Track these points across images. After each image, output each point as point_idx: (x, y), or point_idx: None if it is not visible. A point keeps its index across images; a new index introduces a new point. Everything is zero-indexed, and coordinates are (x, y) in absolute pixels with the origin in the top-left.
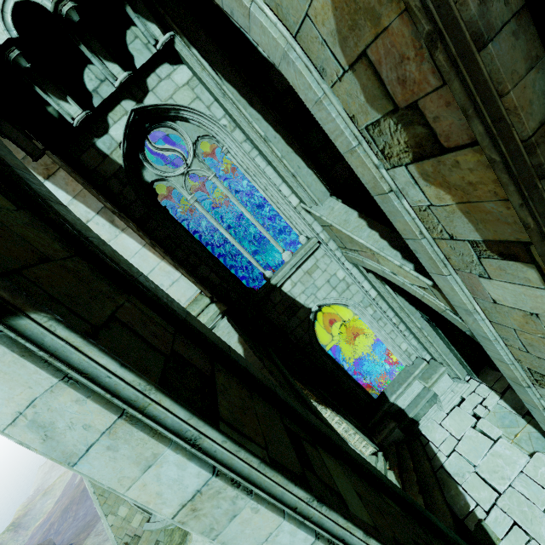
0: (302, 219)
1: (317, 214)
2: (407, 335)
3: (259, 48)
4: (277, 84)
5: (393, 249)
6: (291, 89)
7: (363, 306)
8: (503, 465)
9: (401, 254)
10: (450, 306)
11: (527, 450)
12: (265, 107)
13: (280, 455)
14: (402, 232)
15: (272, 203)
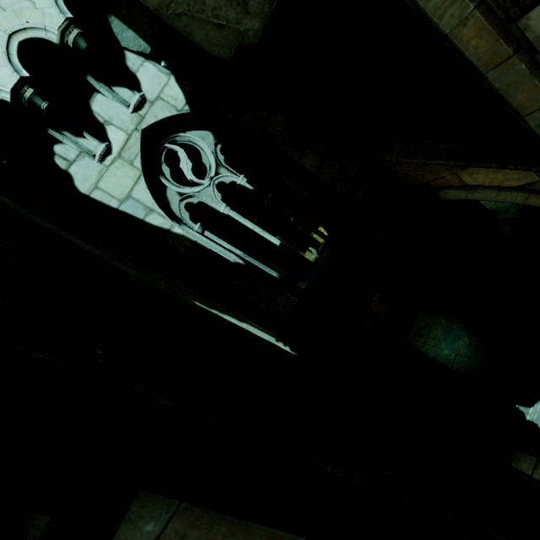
0: None
1: None
2: None
3: (146, 219)
4: (178, 248)
5: None
6: (197, 247)
7: None
8: None
9: None
10: None
11: None
12: (170, 280)
13: None
14: None
15: None
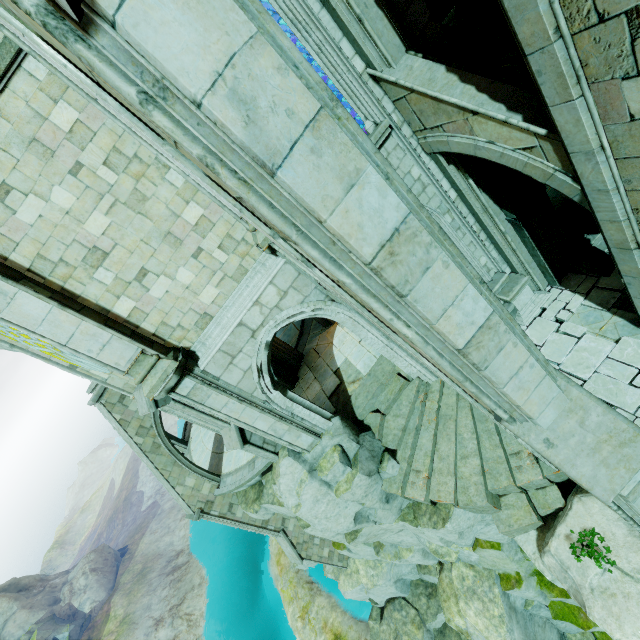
0: (370, 93)
1: (391, 78)
2: (487, 246)
3: None
4: None
5: (495, 103)
6: None
7: (440, 214)
8: (588, 356)
9: (506, 106)
10: (562, 162)
11: (612, 339)
12: None
13: None
14: (527, 42)
15: (330, 73)
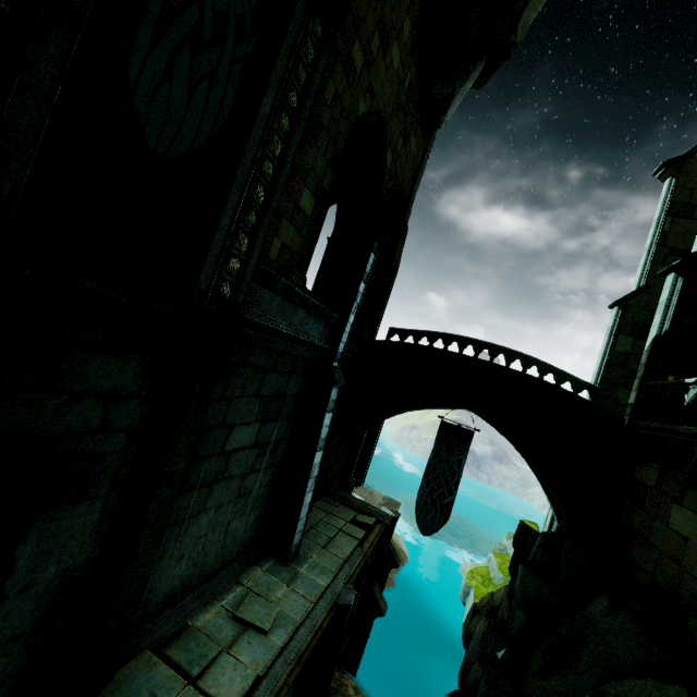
0: None
1: None
2: None
3: None
4: None
5: None
6: None
7: None
8: None
9: None
10: None
11: None
12: None
13: (670, 238)
14: None
15: None
